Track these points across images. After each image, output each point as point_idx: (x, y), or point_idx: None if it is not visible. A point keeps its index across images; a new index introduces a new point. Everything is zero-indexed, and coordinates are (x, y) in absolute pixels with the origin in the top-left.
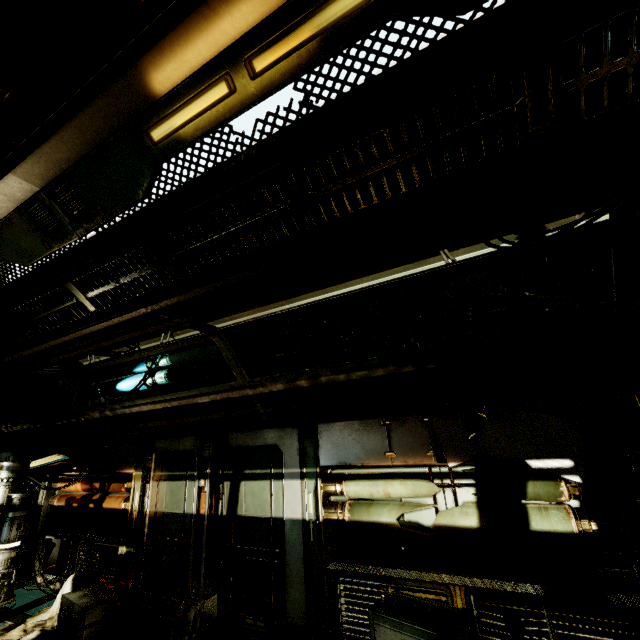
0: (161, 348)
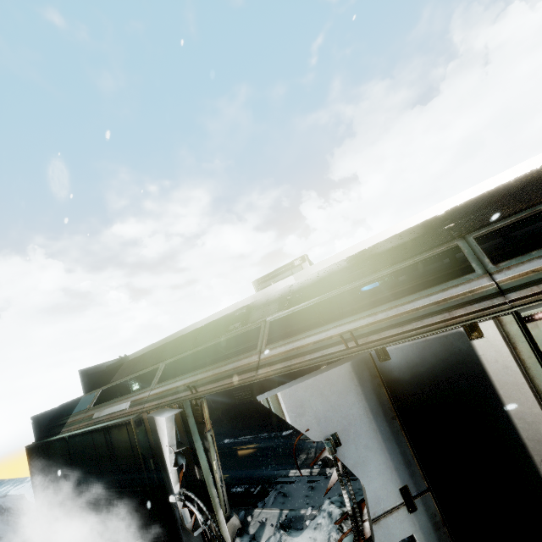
0: (418, 264)
